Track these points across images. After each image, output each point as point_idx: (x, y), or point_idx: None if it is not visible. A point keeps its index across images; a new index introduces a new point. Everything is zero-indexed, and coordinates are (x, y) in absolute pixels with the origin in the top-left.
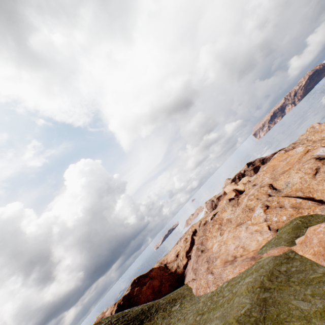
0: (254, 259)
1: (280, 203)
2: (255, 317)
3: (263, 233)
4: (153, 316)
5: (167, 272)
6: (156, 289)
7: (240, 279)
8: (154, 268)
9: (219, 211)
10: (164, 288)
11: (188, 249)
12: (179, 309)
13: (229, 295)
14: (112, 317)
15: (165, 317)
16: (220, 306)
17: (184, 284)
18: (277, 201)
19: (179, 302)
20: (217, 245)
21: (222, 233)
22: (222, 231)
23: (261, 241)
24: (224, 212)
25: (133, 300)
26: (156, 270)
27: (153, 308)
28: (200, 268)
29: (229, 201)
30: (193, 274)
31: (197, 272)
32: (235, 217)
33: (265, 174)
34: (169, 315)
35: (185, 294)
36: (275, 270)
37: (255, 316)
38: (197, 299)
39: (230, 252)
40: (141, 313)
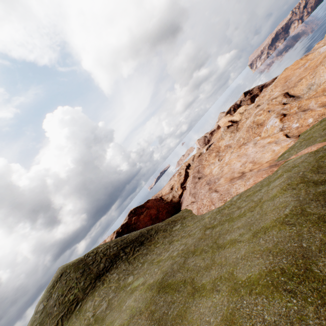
0: (276, 165)
1: (302, 108)
2: (319, 215)
3: (280, 142)
4: (153, 237)
5: (163, 202)
6: (154, 216)
7: (261, 187)
8: (150, 200)
9: (215, 141)
10: (162, 215)
11: (183, 181)
12: (180, 228)
13: (248, 204)
14: (111, 242)
15: (166, 236)
16: (238, 216)
17: (181, 209)
18: (298, 106)
19: (179, 223)
20: (217, 168)
21: (221, 159)
22: (221, 157)
23: (278, 151)
24: (221, 140)
25: (131, 227)
26: (152, 202)
27: (153, 231)
28: (199, 192)
29: (228, 128)
30: (192, 198)
31: (197, 196)
32: (236, 141)
33: (274, 90)
34: (171, 234)
35: (184, 216)
36: (325, 164)
37: (318, 215)
38: (200, 217)
39: (236, 170)
40: (140, 236)
